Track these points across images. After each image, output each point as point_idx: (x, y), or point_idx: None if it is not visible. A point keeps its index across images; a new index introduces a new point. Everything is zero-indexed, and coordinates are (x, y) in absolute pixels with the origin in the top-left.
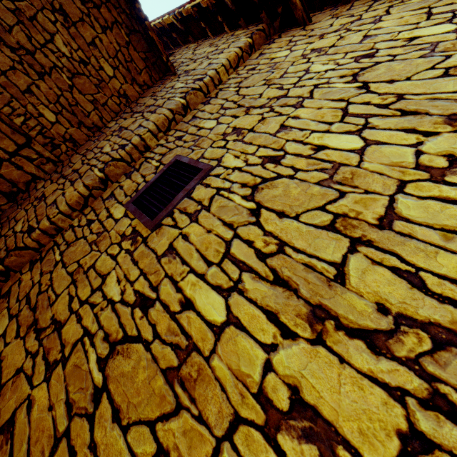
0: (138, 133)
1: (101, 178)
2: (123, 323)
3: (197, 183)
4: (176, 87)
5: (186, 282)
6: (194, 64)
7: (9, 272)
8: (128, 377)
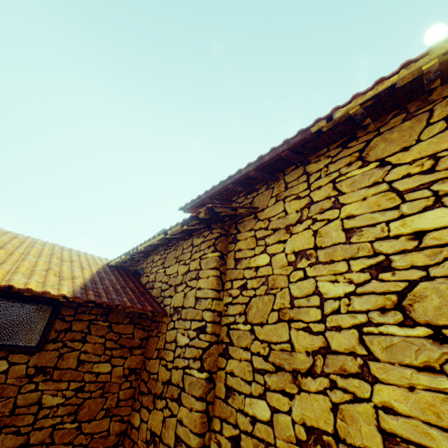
0: None
1: None
2: None
3: None
4: (180, 343)
5: None
6: (178, 296)
7: None
8: None
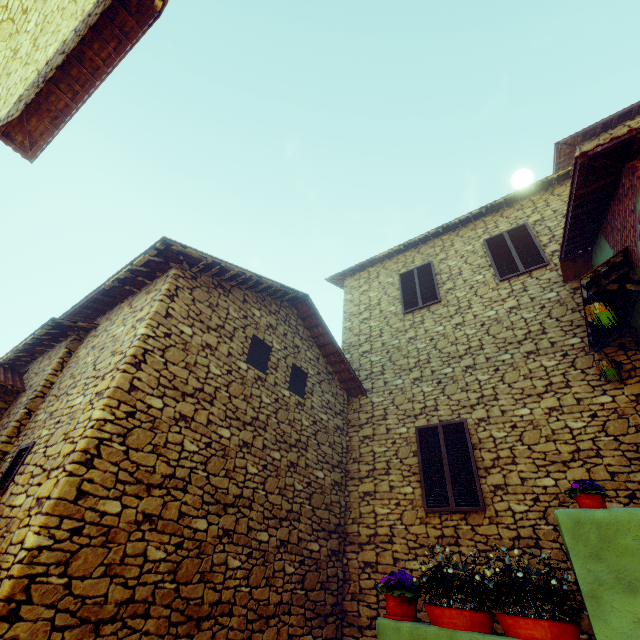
0: None
1: None
2: None
3: (28, 455)
4: (22, 402)
5: (14, 501)
6: (36, 378)
7: None
8: None
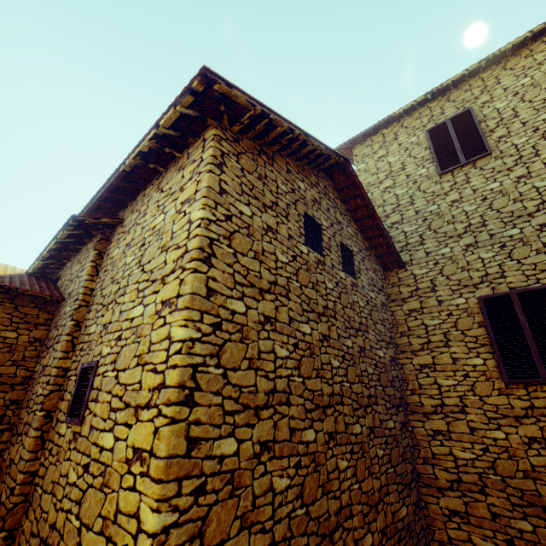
0: (54, 366)
1: (44, 415)
2: (81, 488)
3: (94, 377)
4: (66, 312)
5: (100, 439)
6: (72, 285)
7: (13, 533)
8: (88, 508)
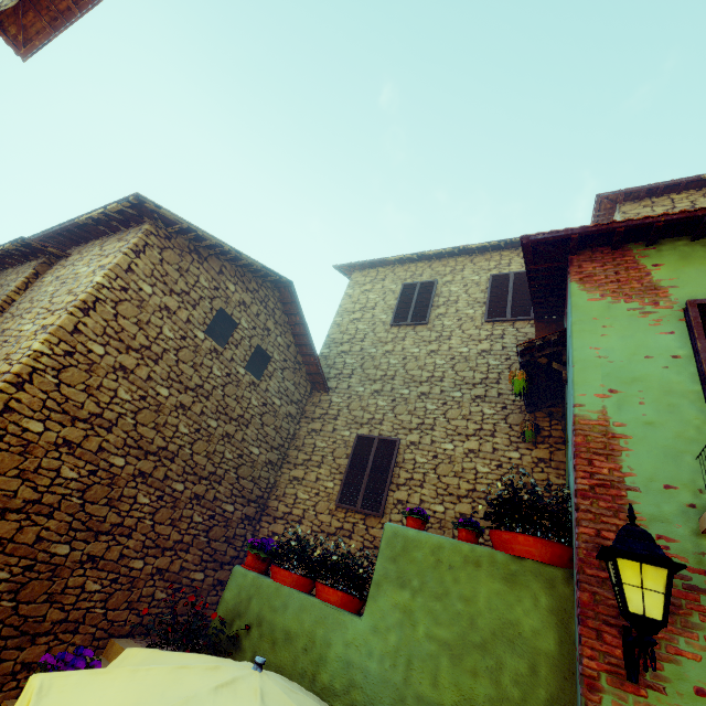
0: None
1: None
2: None
3: None
4: None
5: None
6: (0, 290)
7: None
8: None
